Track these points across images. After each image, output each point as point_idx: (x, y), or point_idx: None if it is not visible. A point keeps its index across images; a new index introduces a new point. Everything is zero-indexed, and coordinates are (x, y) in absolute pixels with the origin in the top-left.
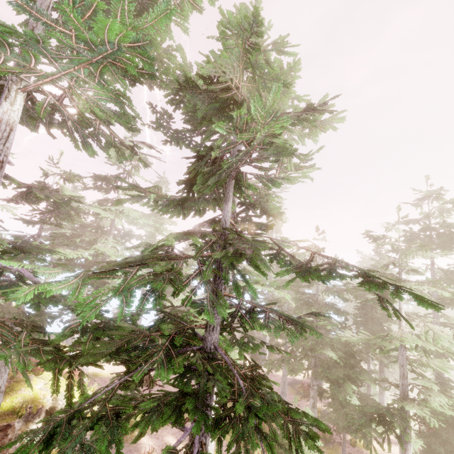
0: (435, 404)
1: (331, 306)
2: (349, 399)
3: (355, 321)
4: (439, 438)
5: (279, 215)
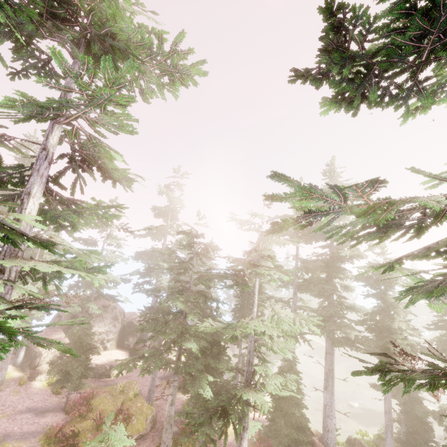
0: (271, 388)
1: (201, 294)
2: (202, 391)
3: (233, 308)
4: (282, 411)
5: (128, 182)
